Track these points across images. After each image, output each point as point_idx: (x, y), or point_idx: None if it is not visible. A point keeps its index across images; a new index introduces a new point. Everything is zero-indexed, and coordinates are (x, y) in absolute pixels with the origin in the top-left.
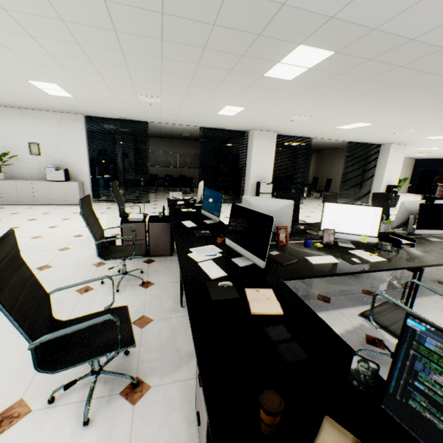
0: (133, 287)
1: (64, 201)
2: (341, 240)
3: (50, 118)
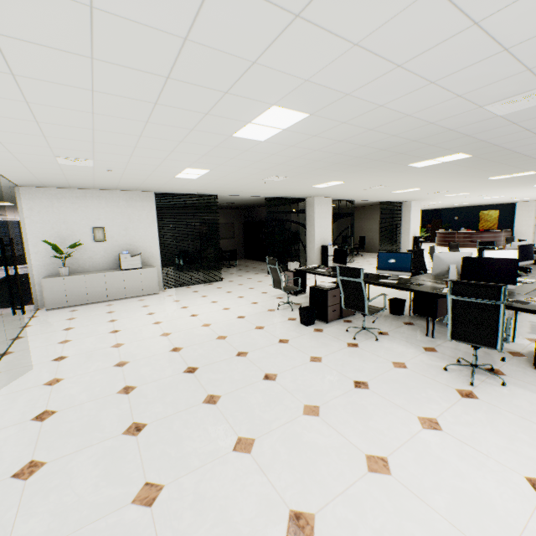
0: (379, 336)
1: (141, 292)
2: None
3: (118, 198)
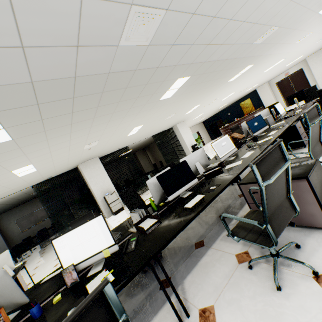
0: None
1: None
2: (96, 262)
3: None
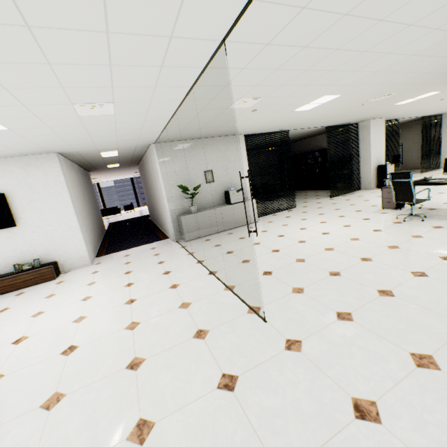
0: None
1: (245, 221)
2: None
3: (219, 143)
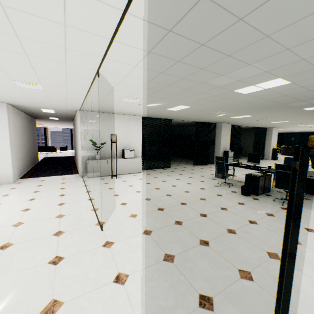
0: None
1: (132, 171)
2: None
3: (124, 119)
